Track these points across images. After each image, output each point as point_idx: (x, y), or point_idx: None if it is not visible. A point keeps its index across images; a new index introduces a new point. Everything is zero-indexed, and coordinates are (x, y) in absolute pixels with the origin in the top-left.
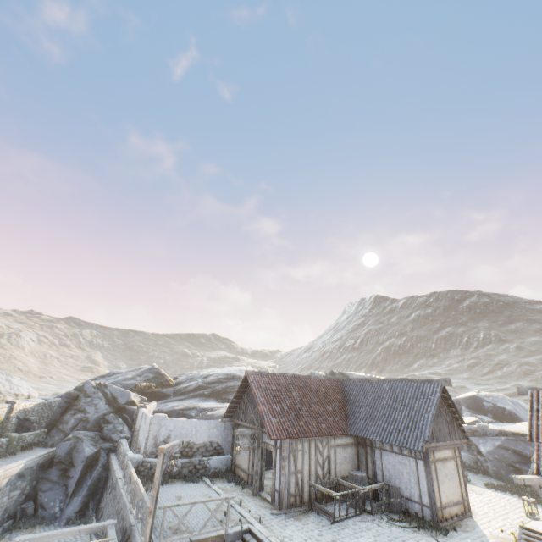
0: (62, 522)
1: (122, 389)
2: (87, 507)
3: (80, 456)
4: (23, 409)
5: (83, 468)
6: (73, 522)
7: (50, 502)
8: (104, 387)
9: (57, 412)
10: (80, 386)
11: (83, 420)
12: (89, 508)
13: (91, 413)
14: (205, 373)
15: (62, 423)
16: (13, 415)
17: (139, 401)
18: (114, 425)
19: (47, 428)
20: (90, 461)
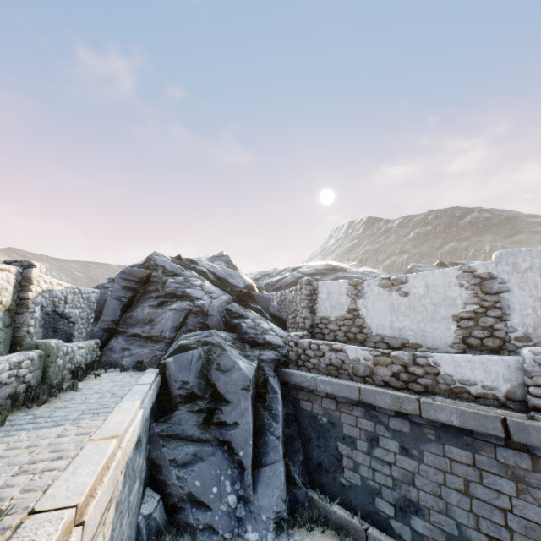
0: (267, 533)
1: (223, 268)
2: (291, 482)
3: (233, 380)
4: (46, 291)
5: (251, 403)
6: (289, 524)
7: (208, 488)
8: (190, 263)
9: (111, 308)
10: (137, 264)
11: (193, 312)
12: (296, 484)
13: (205, 299)
14: (281, 268)
15: (133, 326)
16: (33, 297)
17: (256, 288)
18: (253, 321)
19: (97, 339)
20: (253, 388)
